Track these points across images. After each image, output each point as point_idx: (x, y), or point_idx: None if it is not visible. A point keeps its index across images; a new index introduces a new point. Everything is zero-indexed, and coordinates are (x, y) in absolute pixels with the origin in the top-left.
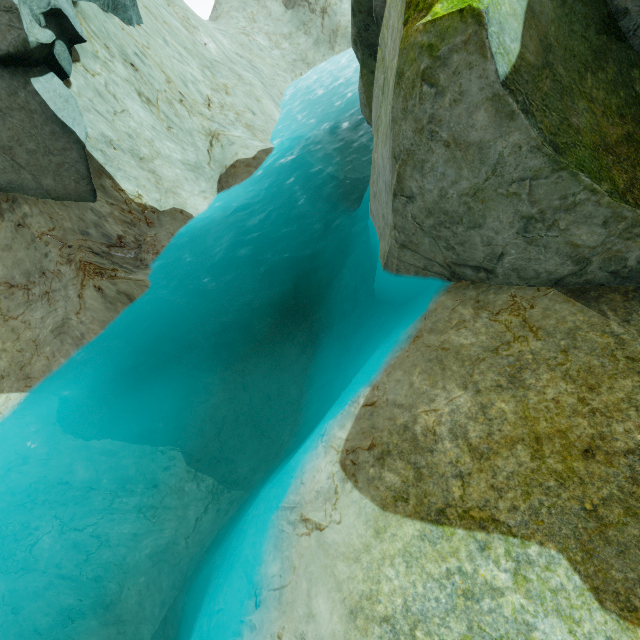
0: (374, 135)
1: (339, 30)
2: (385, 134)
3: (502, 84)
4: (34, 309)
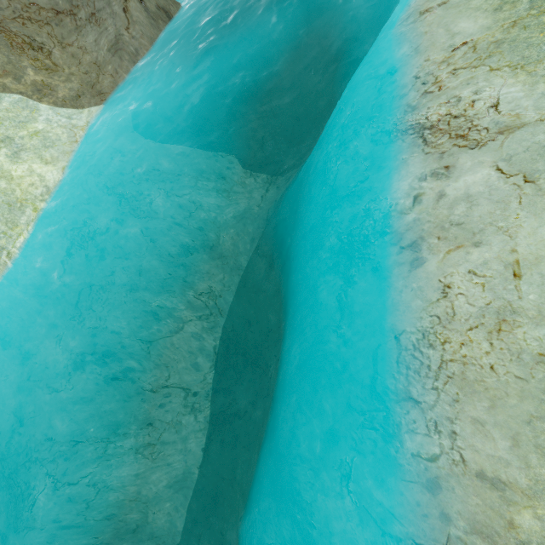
0: None
1: None
2: None
3: None
4: (85, 34)
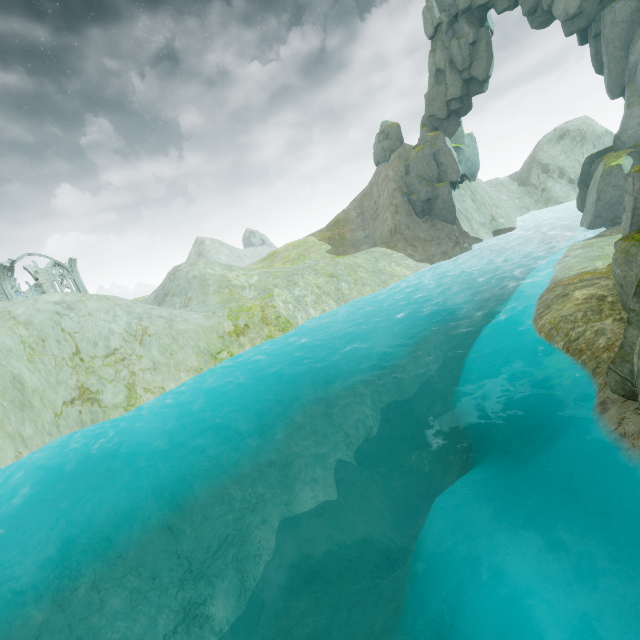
0: (587, 198)
1: (552, 197)
2: (594, 190)
3: (625, 175)
4: (432, 247)
